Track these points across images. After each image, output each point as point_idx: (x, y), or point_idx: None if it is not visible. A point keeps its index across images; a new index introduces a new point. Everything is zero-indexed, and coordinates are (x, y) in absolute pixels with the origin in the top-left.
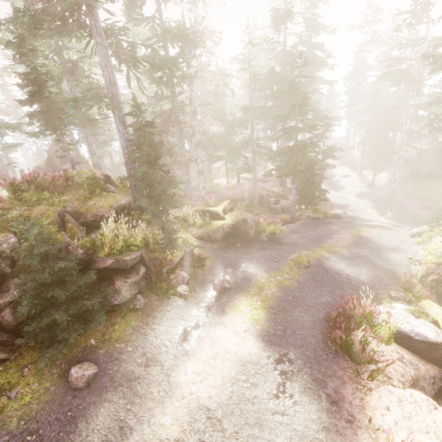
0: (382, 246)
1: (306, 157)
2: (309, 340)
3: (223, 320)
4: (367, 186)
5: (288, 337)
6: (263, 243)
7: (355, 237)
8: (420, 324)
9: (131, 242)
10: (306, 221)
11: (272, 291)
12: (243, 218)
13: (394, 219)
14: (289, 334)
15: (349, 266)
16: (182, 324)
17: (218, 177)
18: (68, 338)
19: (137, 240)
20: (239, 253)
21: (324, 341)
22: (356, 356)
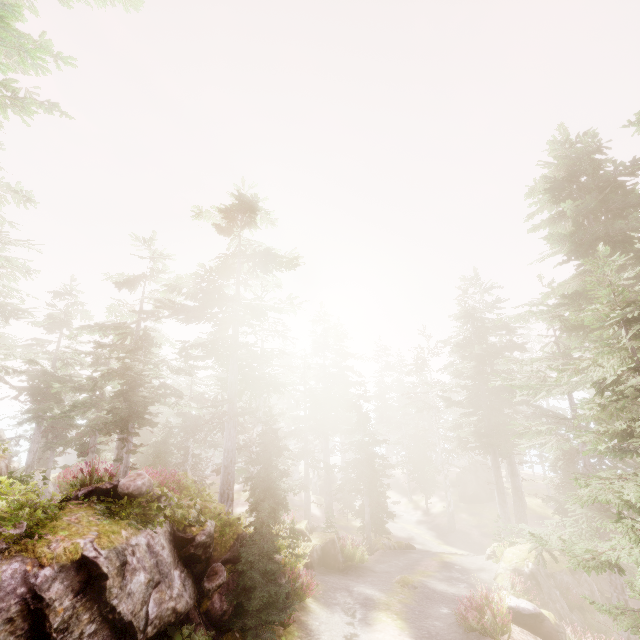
0: (468, 568)
1: (376, 470)
2: (453, 635)
3: (375, 628)
4: (423, 514)
5: (436, 636)
6: (357, 571)
7: (440, 562)
8: (522, 602)
9: (278, 540)
10: (384, 550)
11: (398, 606)
12: (331, 538)
13: (465, 551)
14: (435, 634)
15: (450, 586)
16: (340, 635)
17: (241, 504)
18: (280, 619)
19: (280, 539)
20: (342, 579)
21: (465, 633)
22: (492, 627)
